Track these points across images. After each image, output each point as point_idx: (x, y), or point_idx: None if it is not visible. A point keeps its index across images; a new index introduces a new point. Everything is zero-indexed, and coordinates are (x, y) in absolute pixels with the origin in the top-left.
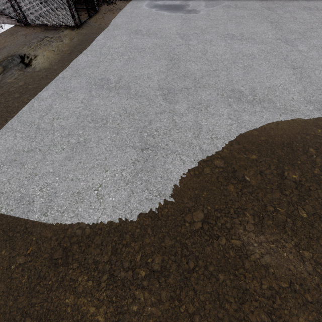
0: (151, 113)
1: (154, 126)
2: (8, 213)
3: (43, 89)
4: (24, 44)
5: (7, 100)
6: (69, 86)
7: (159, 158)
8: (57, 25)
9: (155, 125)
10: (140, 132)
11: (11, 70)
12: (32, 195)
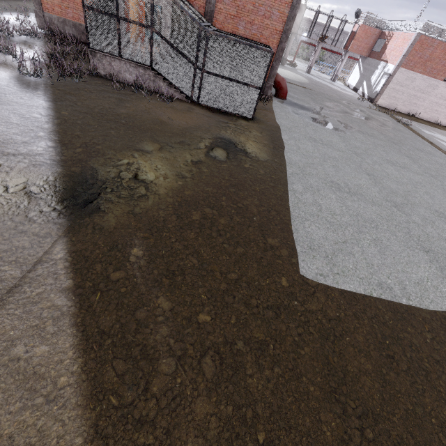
0: (401, 221)
1: (414, 233)
2: (380, 296)
3: (287, 181)
4: (215, 125)
5: (266, 187)
6: (311, 183)
7: (443, 260)
8: (231, 112)
9: (414, 232)
10: (409, 236)
11: (235, 154)
12: (387, 282)
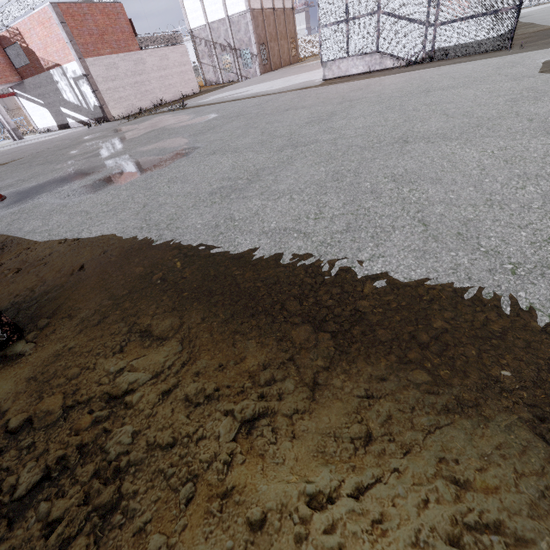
0: None
1: None
2: None
3: None
4: None
5: None
6: None
7: None
8: None
9: None
10: None
11: None
12: None
